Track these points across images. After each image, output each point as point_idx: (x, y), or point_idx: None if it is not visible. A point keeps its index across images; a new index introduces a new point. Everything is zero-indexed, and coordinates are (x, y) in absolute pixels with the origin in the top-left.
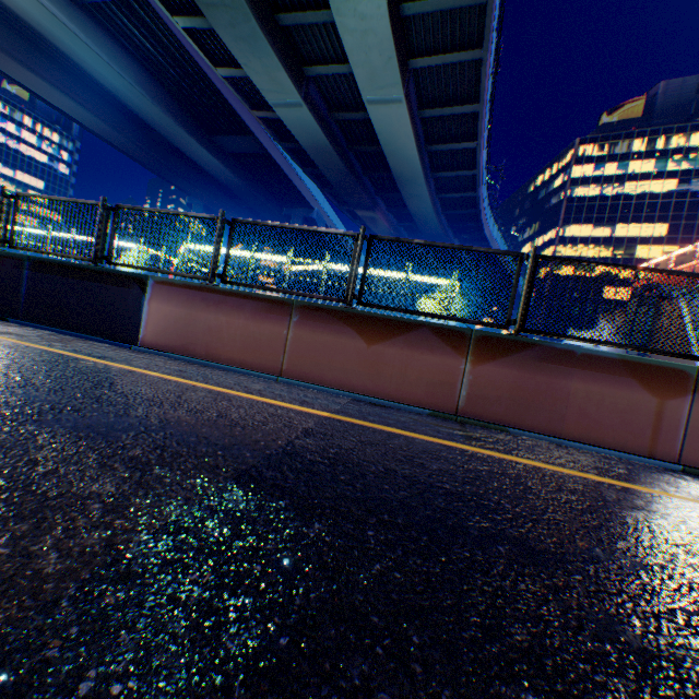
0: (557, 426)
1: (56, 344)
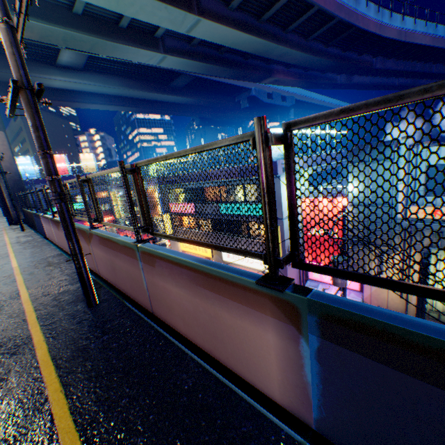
0: None
1: (20, 245)
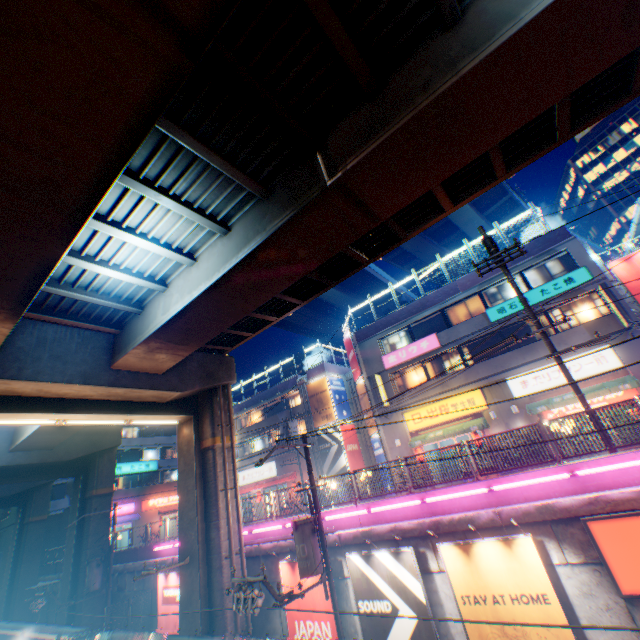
0: None
1: None
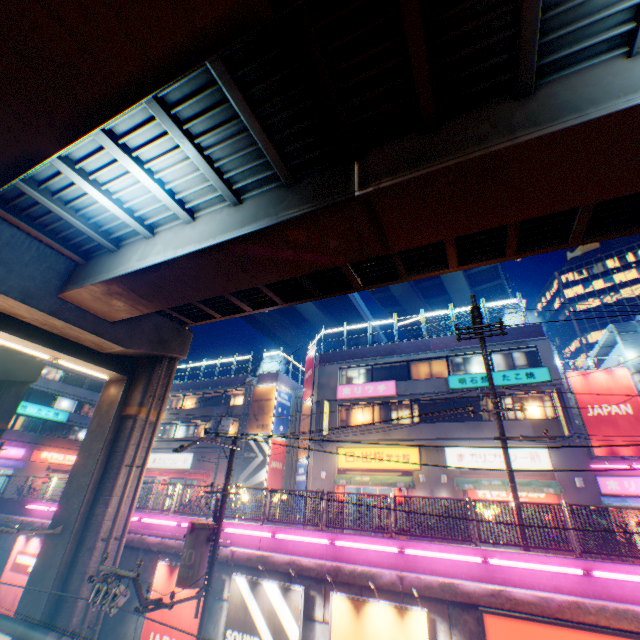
0: None
1: None
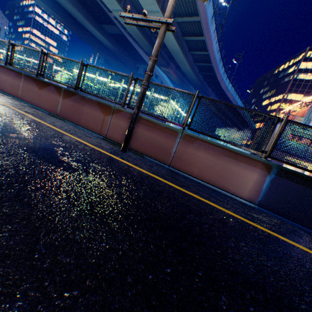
0: (80, 122)
1: None
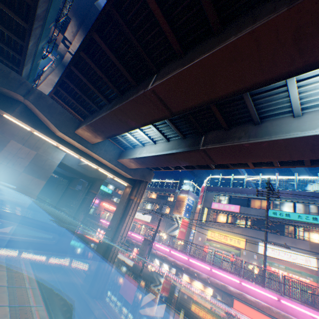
0: None
1: None
